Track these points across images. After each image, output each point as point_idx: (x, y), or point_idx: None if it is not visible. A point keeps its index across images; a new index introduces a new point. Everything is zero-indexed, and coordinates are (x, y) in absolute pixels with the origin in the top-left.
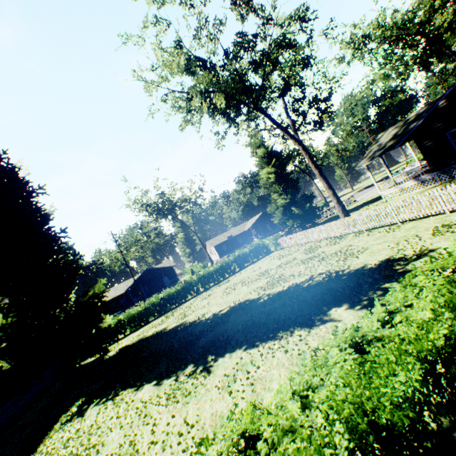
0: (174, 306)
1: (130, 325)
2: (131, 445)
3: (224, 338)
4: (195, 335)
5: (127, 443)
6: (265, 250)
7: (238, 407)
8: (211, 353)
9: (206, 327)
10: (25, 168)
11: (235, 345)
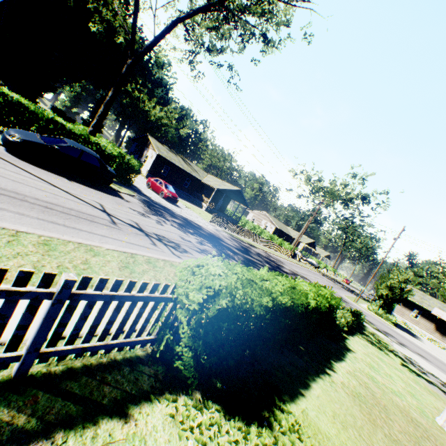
0: None
1: None
2: None
3: None
4: None
5: None
6: None
7: None
8: None
9: None
10: None
11: None
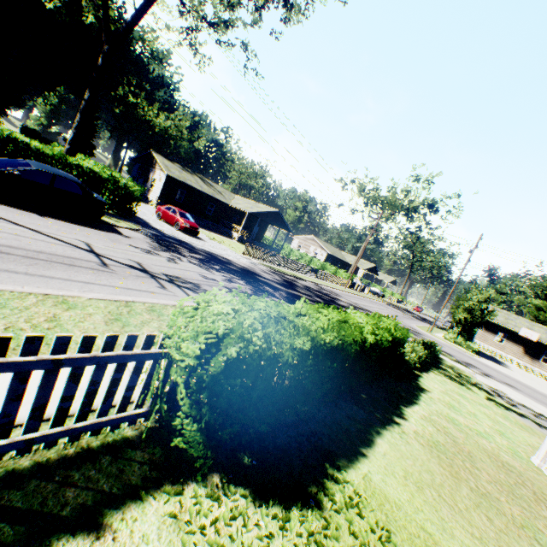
0: None
1: None
2: None
3: None
4: None
5: None
6: None
7: None
8: None
9: None
10: None
11: None
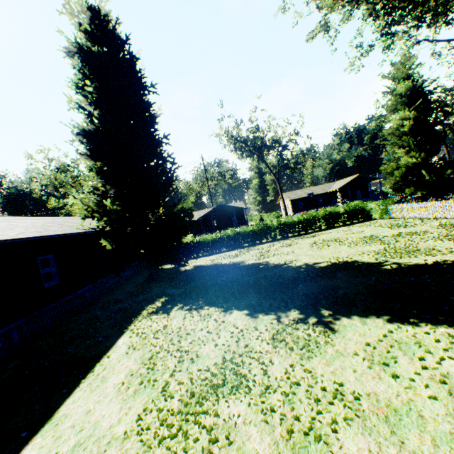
0: (246, 245)
1: (202, 249)
2: (235, 374)
3: (337, 294)
4: (288, 279)
5: (229, 369)
6: (363, 215)
7: (427, 410)
8: (323, 306)
9: (301, 275)
10: (141, 63)
11: (365, 310)
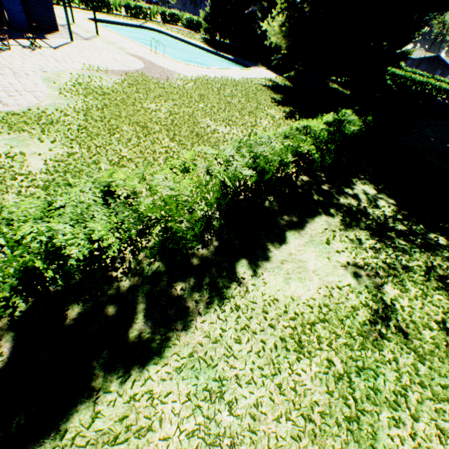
0: None
1: None
2: None
3: None
4: None
5: None
6: None
7: None
8: None
9: None
10: None
11: None
